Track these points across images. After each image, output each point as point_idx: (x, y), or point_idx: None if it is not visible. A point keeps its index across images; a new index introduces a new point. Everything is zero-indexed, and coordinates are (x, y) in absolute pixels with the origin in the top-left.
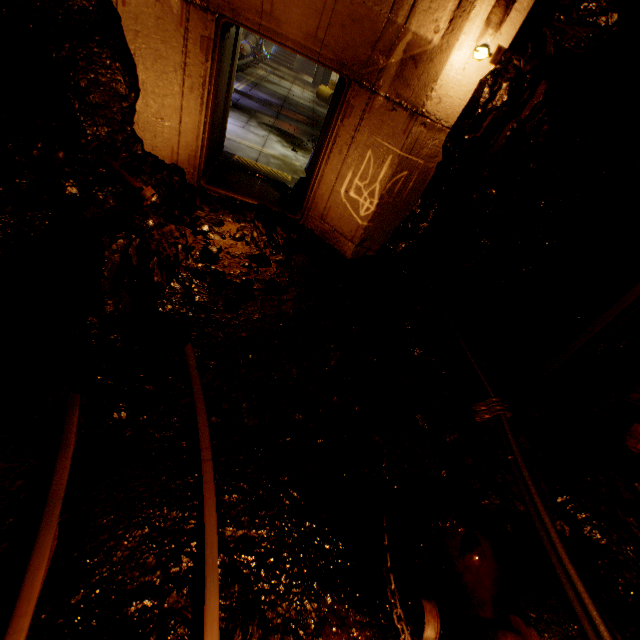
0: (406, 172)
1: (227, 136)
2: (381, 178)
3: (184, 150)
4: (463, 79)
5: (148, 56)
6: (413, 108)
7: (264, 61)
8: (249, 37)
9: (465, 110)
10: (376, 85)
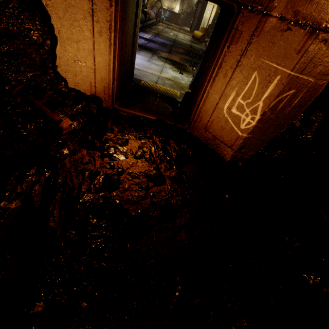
0: (293, 90)
1: (137, 67)
2: (265, 97)
3: (99, 83)
4: None
5: (59, 5)
6: (314, 24)
7: (162, 21)
8: (154, 8)
9: None
10: (269, 6)
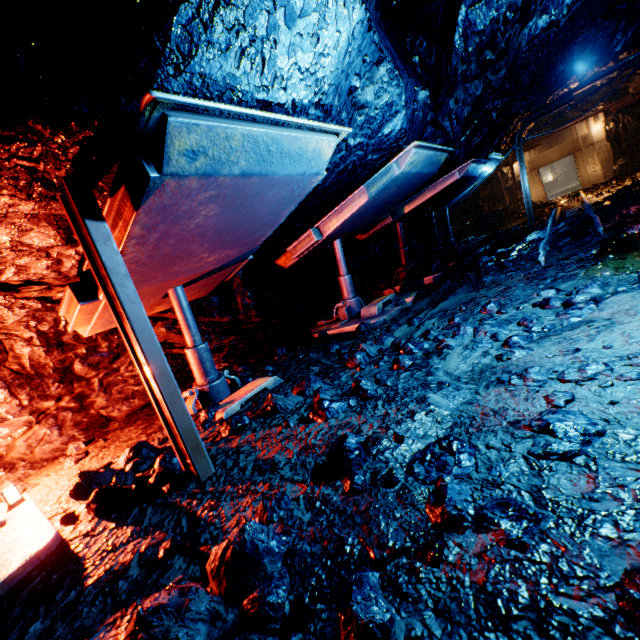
0: (601, 154)
1: None
2: (596, 160)
3: (539, 197)
4: (598, 131)
5: None
6: (591, 144)
7: None
8: None
9: (605, 134)
10: (579, 149)
